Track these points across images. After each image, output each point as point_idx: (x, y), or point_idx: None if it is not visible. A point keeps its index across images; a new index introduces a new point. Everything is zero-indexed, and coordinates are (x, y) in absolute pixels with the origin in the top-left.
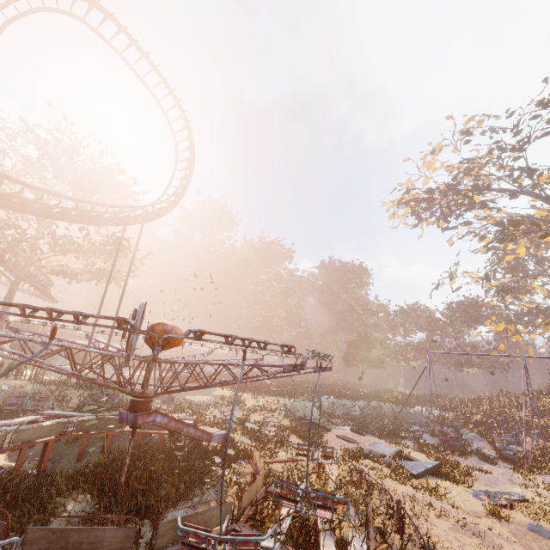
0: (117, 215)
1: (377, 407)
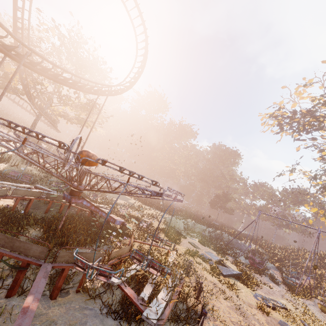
0: (93, 87)
1: (219, 234)
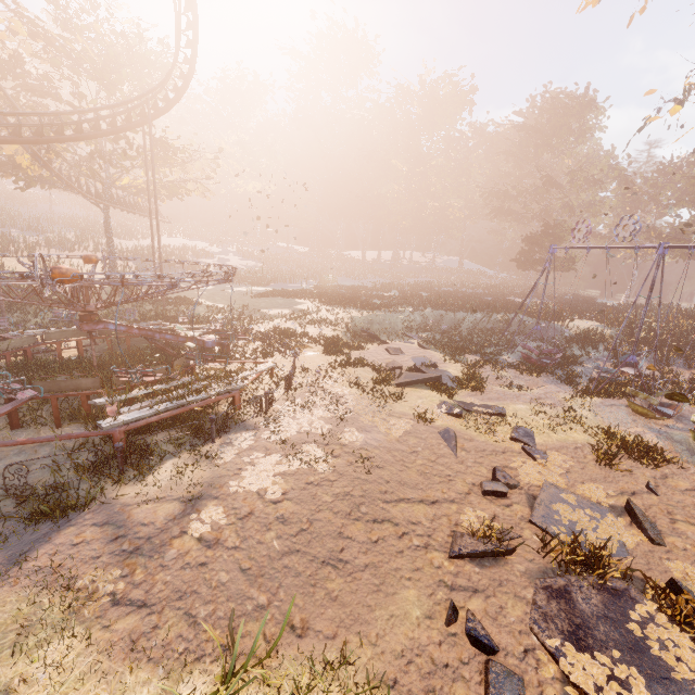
0: (114, 118)
1: (498, 321)
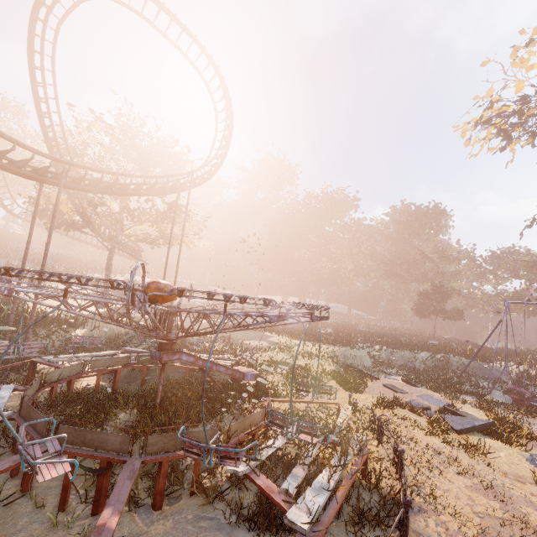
0: (166, 184)
1: (443, 360)
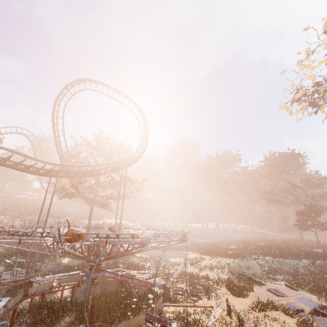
0: (114, 167)
1: (323, 265)
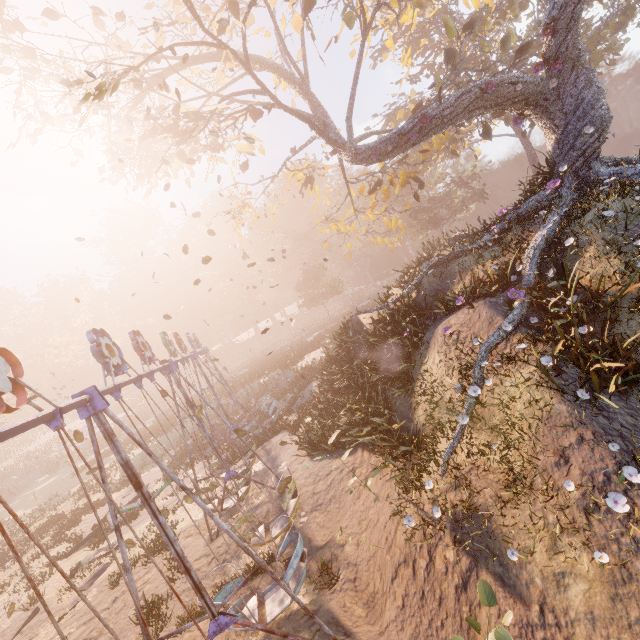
0: None
1: (255, 389)
